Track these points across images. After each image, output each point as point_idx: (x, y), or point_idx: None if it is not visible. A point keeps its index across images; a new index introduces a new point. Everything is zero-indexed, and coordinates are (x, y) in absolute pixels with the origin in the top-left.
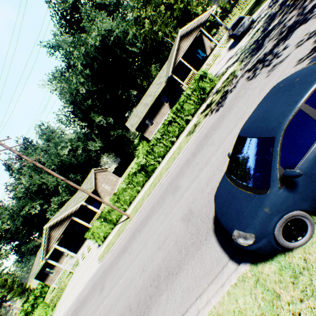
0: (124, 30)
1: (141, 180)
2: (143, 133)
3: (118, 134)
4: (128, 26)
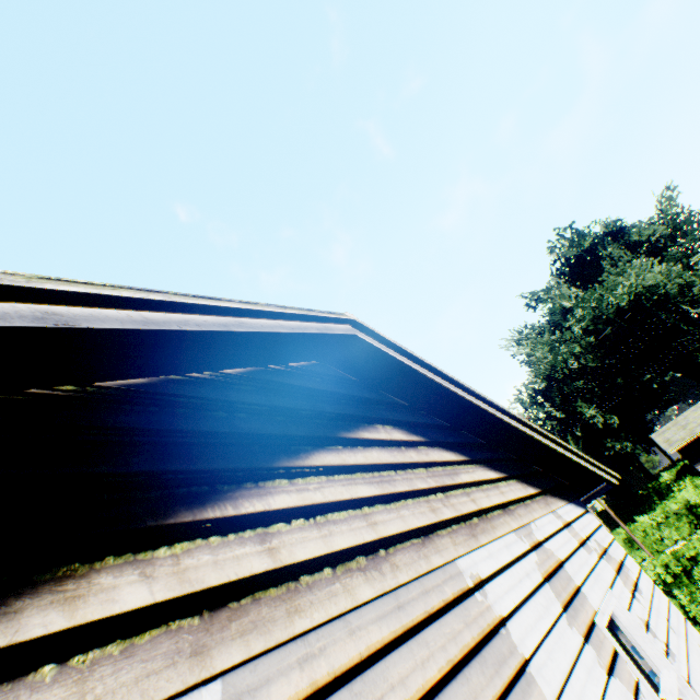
0: (683, 283)
1: (684, 525)
2: (693, 463)
3: (621, 448)
4: (694, 276)
